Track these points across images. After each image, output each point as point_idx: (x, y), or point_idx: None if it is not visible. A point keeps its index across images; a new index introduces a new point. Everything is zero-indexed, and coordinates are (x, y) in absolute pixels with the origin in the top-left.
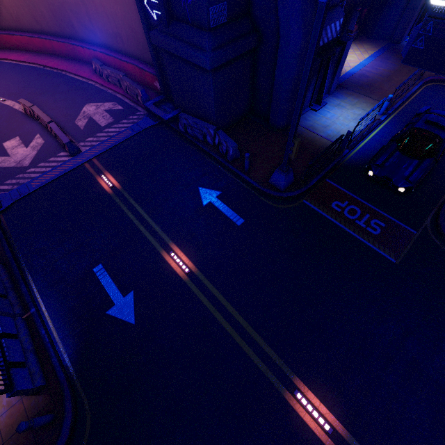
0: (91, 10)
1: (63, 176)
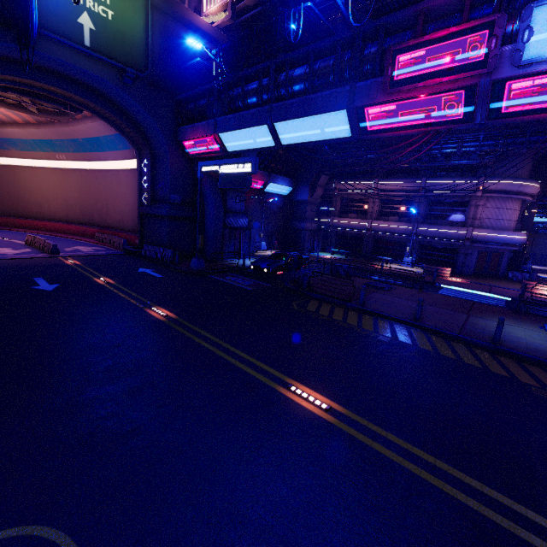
0: (111, 209)
1: (37, 258)
